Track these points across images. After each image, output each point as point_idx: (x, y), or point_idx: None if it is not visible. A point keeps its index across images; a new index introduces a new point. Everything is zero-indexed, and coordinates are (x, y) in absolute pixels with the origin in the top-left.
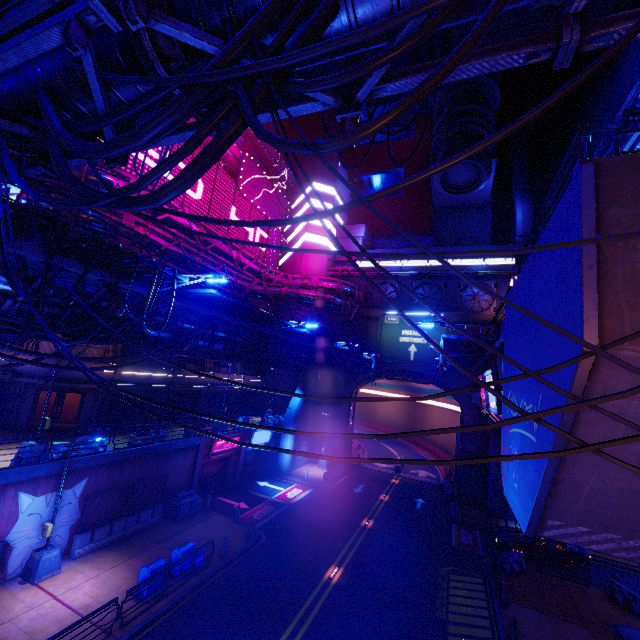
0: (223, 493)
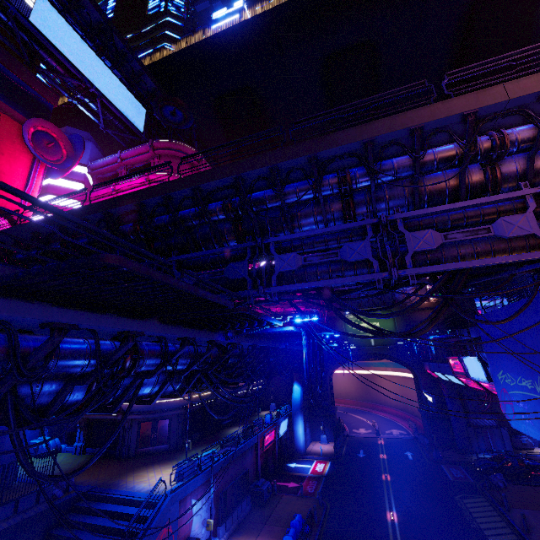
0: (272, 478)
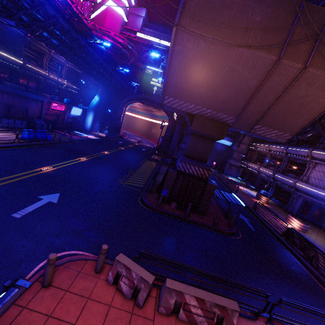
0: (56, 130)
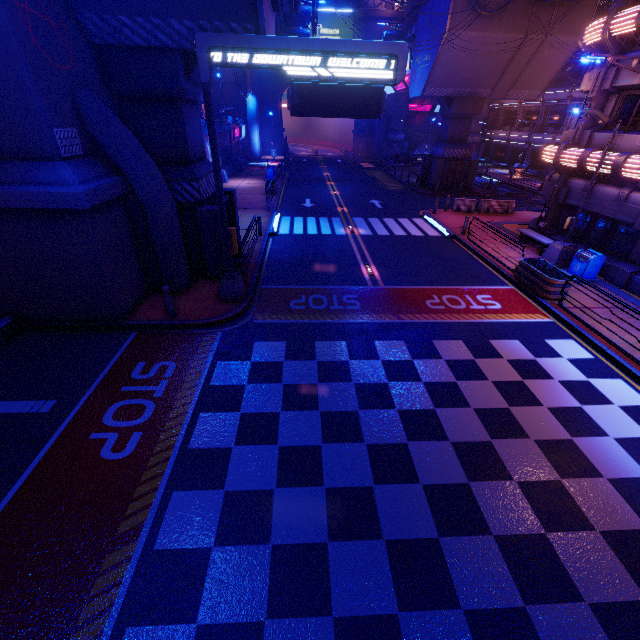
0: None
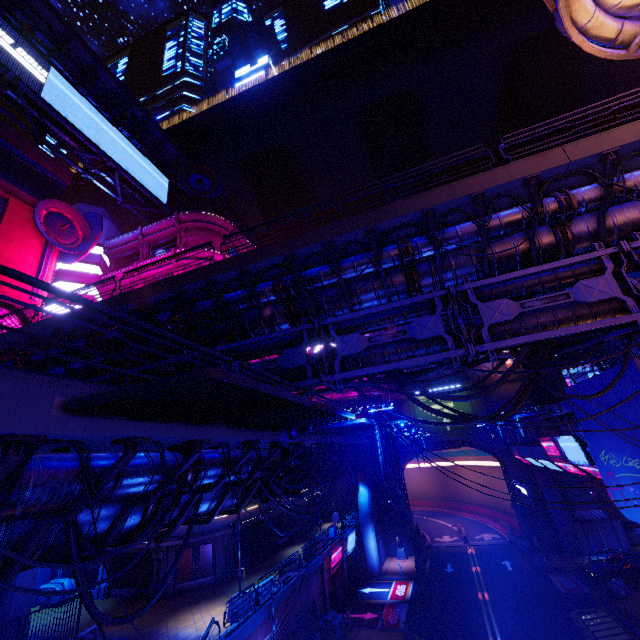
0: (343, 610)
